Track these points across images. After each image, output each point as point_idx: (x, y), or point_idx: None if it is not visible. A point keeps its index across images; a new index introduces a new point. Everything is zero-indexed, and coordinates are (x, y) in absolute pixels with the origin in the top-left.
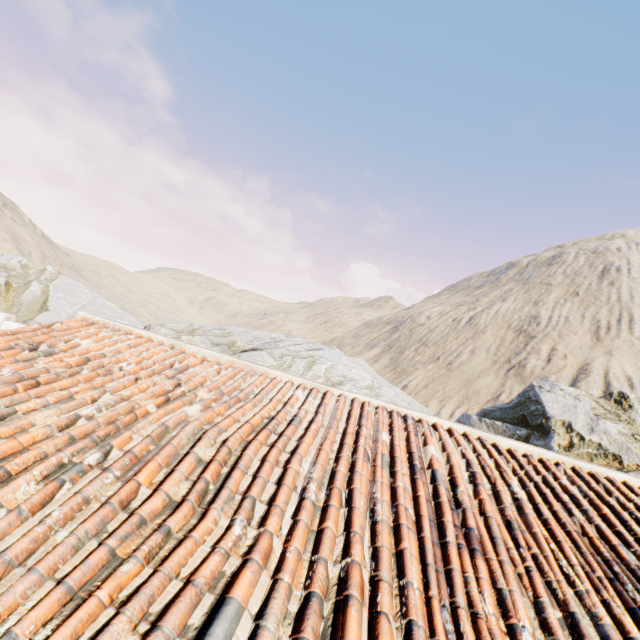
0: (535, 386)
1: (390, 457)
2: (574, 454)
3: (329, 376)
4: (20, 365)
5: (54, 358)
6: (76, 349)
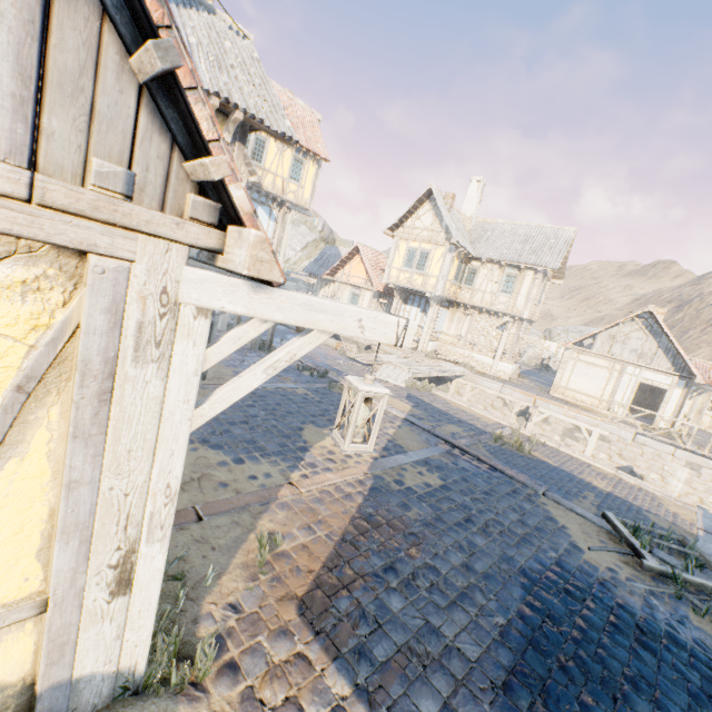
0: None
1: None
2: None
3: None
4: None
5: None
6: None
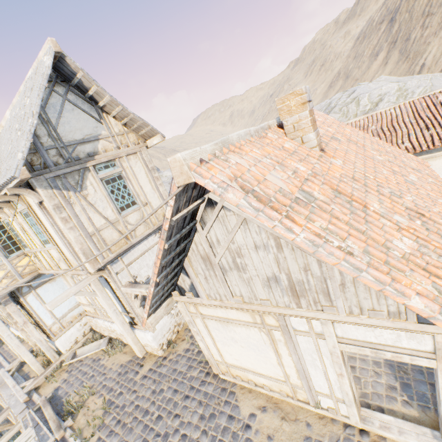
0: None
1: (427, 107)
2: None
3: (371, 101)
4: None
5: None
6: None
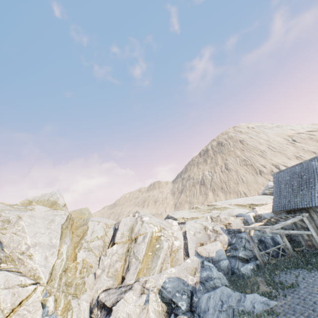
0: None
1: None
2: None
3: None
4: None
5: None
6: None
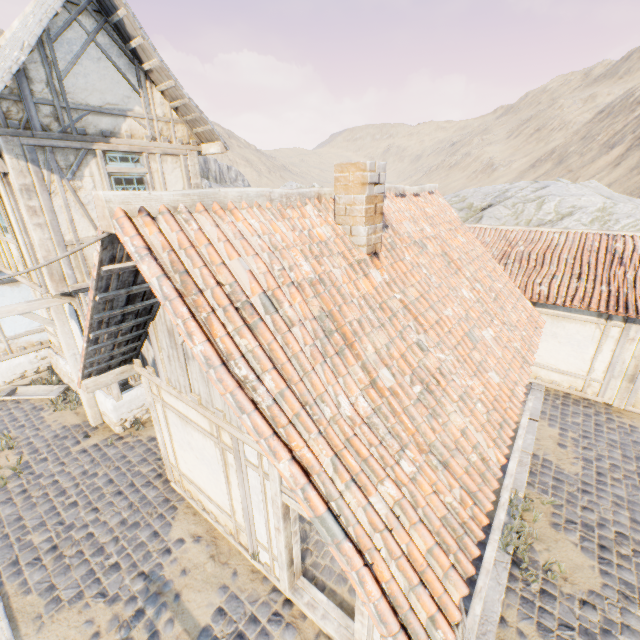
0: None
1: (597, 250)
2: None
3: (558, 211)
4: None
5: None
6: None
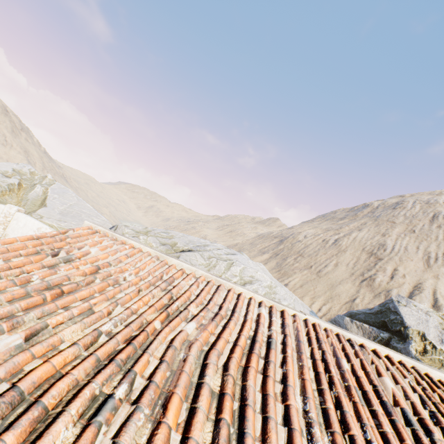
0: (394, 300)
1: (360, 390)
2: (428, 358)
3: (242, 276)
4: (46, 272)
5: (72, 265)
6: (87, 256)
